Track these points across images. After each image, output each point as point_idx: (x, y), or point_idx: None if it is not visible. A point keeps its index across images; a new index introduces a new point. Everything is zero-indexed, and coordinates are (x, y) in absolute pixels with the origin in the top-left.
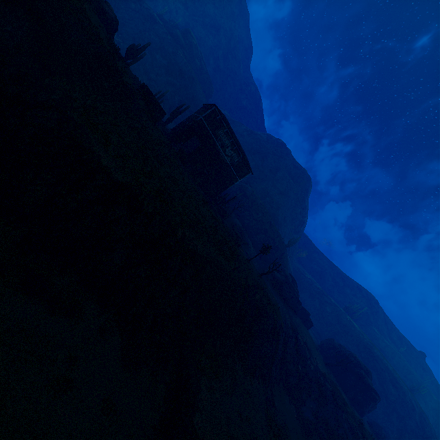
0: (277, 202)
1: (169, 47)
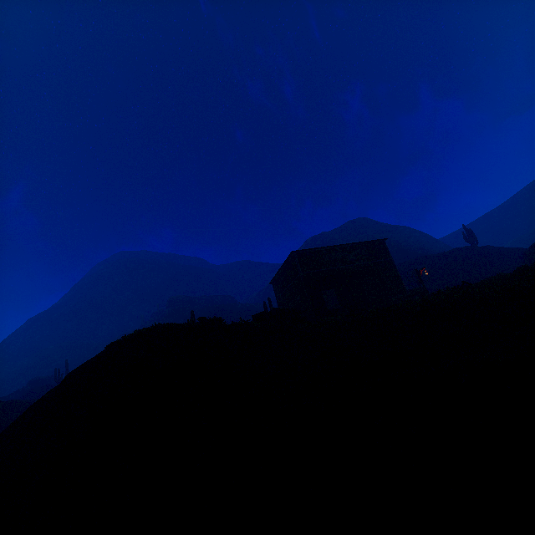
0: (394, 251)
1: (179, 322)
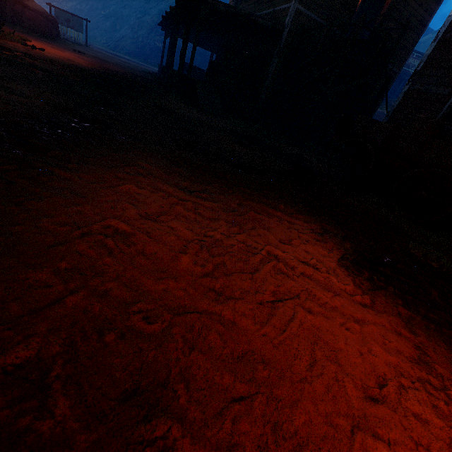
0: None
1: None
